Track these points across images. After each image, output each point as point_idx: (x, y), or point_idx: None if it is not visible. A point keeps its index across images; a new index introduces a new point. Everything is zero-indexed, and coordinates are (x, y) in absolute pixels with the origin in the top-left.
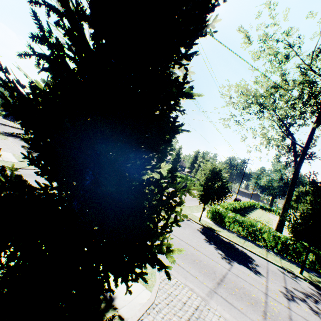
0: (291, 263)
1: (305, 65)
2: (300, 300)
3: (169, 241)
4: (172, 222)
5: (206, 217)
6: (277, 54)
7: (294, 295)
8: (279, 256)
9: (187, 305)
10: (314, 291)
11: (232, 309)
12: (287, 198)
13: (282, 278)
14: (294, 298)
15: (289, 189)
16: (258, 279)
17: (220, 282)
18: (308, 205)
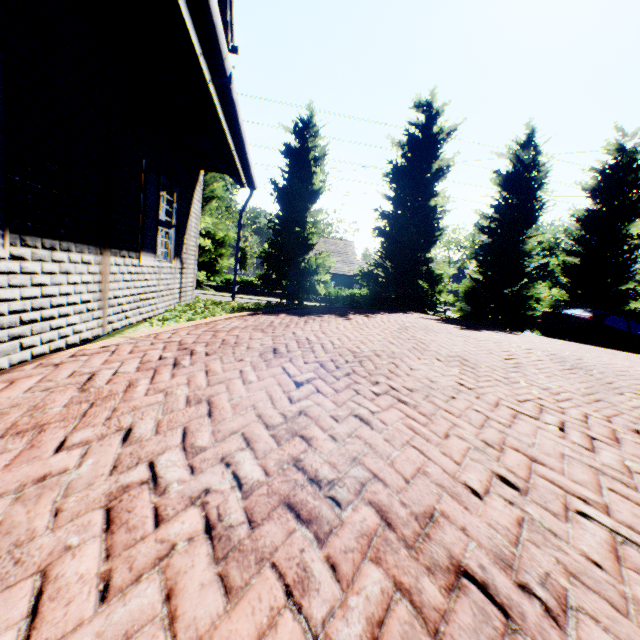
0: None
1: None
2: None
3: None
4: None
5: None
6: None
7: None
8: None
9: None
10: None
11: None
12: None
13: None
14: None
15: None
16: None
17: None
18: None
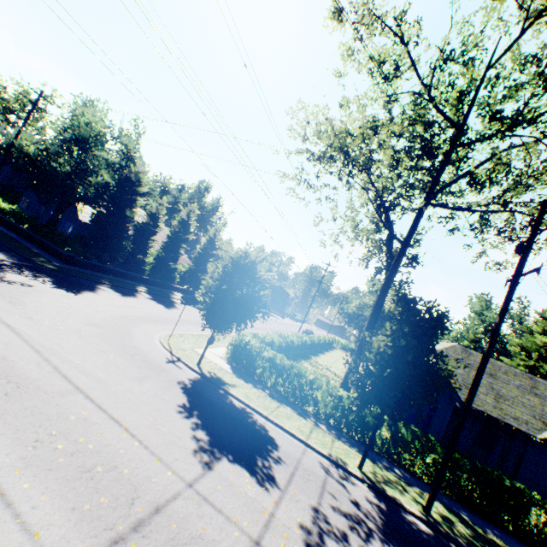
0: (351, 446)
1: (422, 87)
2: (336, 540)
3: (52, 413)
4: None
5: (225, 357)
6: (384, 64)
7: (327, 527)
8: (335, 432)
9: None
10: (373, 506)
11: None
12: (366, 329)
13: (319, 484)
14: (323, 538)
15: (372, 313)
16: (259, 498)
17: (130, 533)
18: (388, 340)
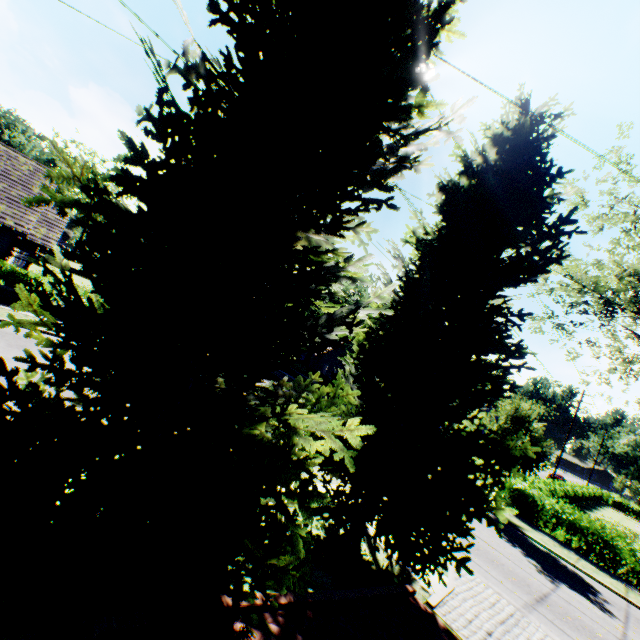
0: None
1: None
2: None
3: None
4: (490, 483)
5: None
6: (637, 220)
7: None
8: None
9: (497, 607)
10: None
11: (563, 635)
12: None
13: None
14: None
15: None
16: (607, 618)
17: (540, 600)
18: None
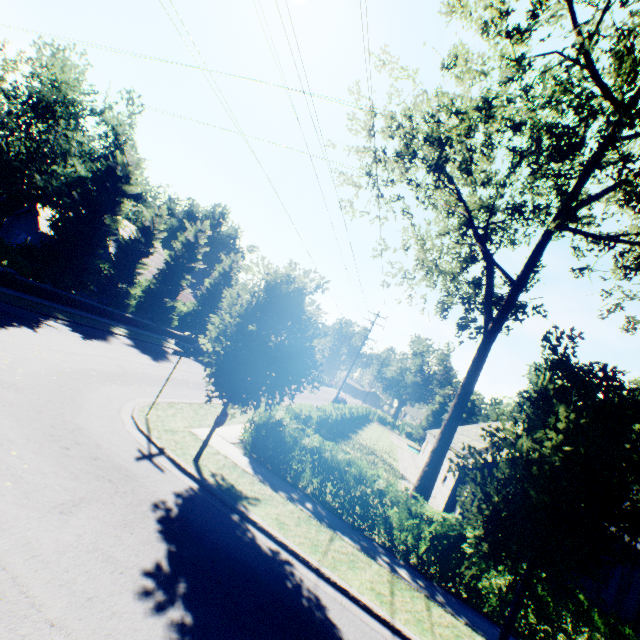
0: (455, 613)
1: (580, 39)
2: None
3: None
4: None
5: (240, 443)
6: (506, 16)
7: None
8: (423, 583)
9: None
10: None
11: None
12: (456, 407)
13: None
14: None
15: (465, 383)
16: None
17: None
18: (559, 439)
